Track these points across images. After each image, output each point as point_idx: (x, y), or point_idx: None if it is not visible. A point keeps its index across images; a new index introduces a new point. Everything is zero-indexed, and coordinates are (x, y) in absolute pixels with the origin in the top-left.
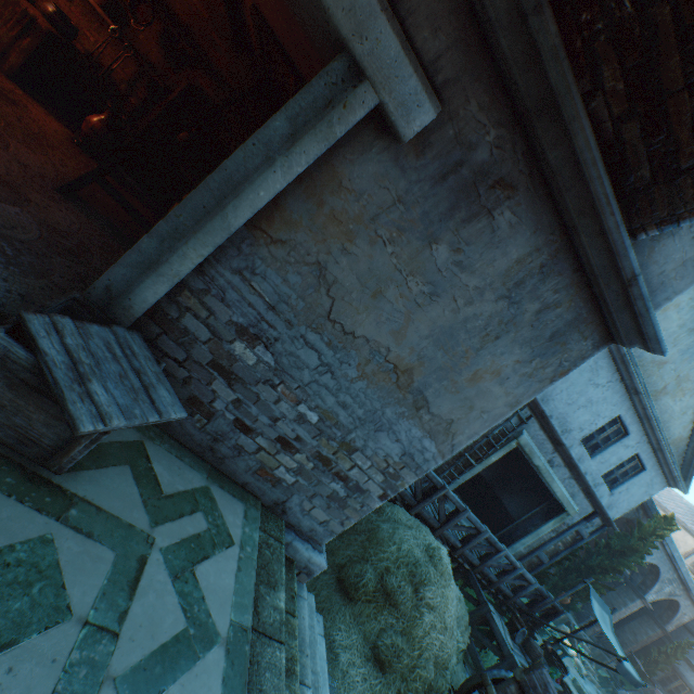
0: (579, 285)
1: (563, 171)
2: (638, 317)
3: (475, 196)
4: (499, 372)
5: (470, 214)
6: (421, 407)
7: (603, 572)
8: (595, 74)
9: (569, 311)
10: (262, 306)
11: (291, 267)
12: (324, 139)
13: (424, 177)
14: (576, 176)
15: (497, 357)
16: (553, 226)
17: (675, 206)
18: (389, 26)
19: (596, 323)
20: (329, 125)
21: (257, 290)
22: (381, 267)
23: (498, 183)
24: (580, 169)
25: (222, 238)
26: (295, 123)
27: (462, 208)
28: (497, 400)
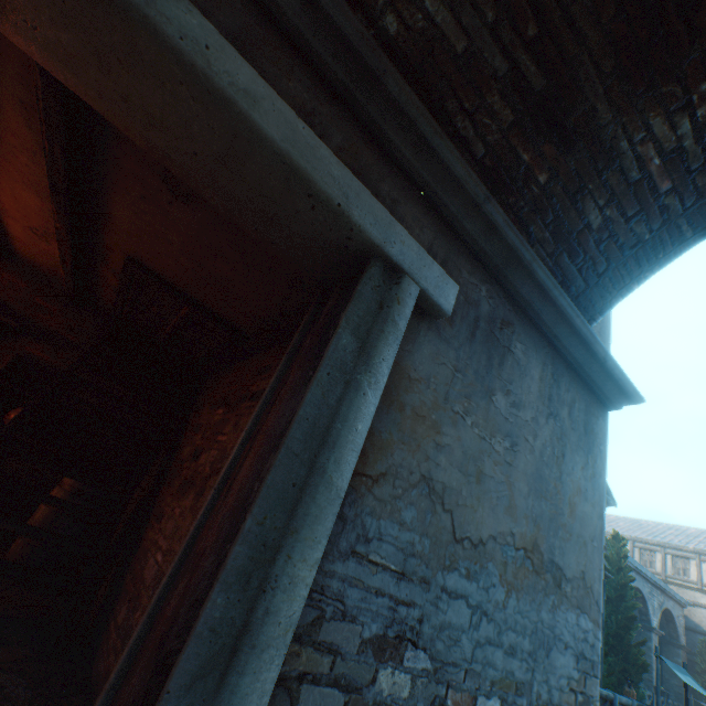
0: (573, 378)
1: (534, 299)
2: (618, 382)
3: (496, 340)
4: (579, 488)
5: (499, 356)
6: (559, 580)
7: (626, 629)
8: (528, 231)
9: (580, 401)
10: (390, 581)
11: (400, 501)
12: (394, 338)
13: (461, 340)
14: (543, 299)
15: (571, 474)
16: (541, 341)
17: (604, 297)
18: (404, 229)
19: (595, 401)
20: (392, 323)
21: (377, 561)
22: (470, 444)
23: (502, 324)
24: (545, 294)
25: (333, 514)
26: (359, 333)
27: (493, 354)
28: (592, 518)
